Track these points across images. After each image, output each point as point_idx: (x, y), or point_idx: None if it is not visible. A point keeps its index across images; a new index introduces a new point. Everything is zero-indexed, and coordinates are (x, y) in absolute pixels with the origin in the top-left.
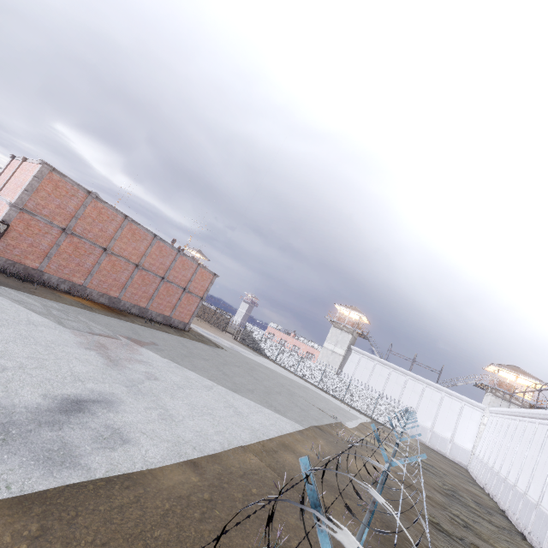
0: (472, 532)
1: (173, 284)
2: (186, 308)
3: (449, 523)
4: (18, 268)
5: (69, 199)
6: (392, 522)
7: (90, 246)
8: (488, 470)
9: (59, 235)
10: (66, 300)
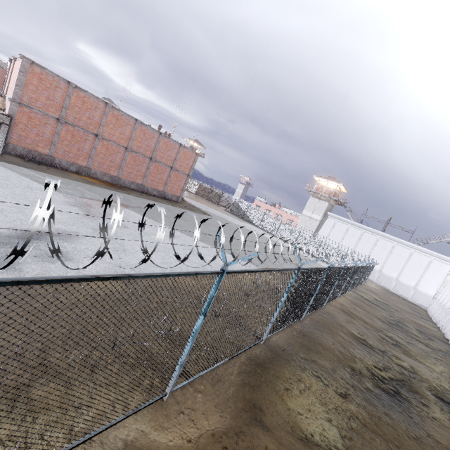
0: (399, 348)
1: (161, 164)
2: (176, 184)
3: (378, 341)
4: (34, 155)
5: (54, 90)
6: (312, 333)
7: (83, 133)
8: (444, 310)
9: (56, 124)
10: (72, 178)
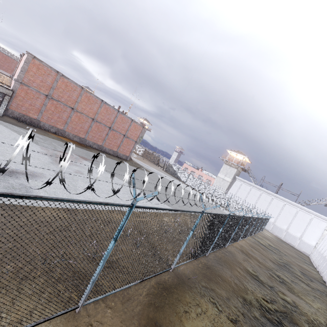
0: (285, 285)
1: (117, 132)
2: (126, 147)
3: (268, 277)
4: (26, 118)
5: (47, 76)
6: (214, 267)
7: (63, 106)
8: (322, 258)
9: (45, 99)
10: (51, 136)
